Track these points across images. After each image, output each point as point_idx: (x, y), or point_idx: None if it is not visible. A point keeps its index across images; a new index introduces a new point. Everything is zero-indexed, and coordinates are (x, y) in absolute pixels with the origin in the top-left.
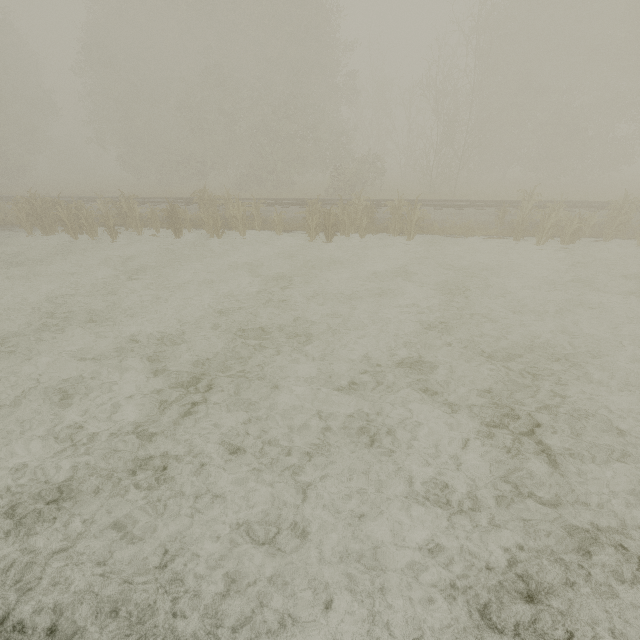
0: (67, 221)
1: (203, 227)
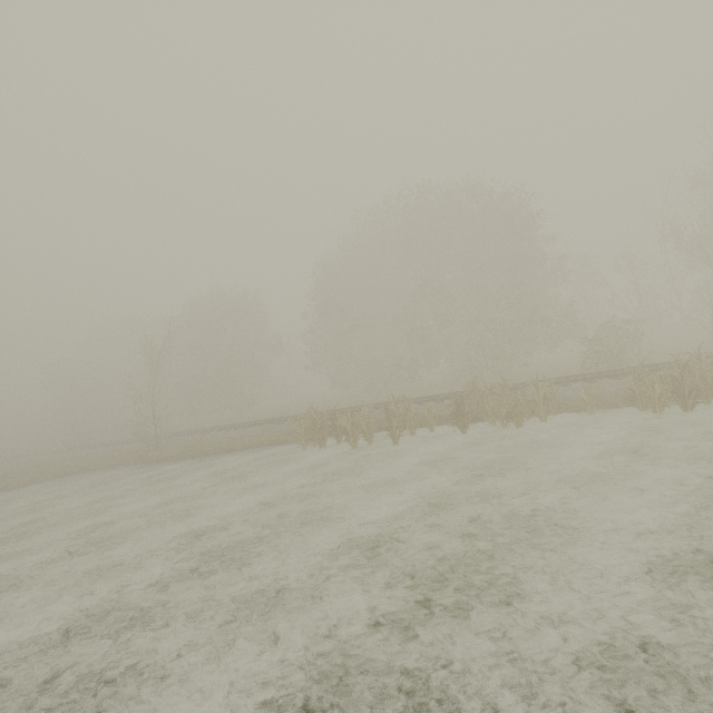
0: (349, 430)
1: (486, 419)
